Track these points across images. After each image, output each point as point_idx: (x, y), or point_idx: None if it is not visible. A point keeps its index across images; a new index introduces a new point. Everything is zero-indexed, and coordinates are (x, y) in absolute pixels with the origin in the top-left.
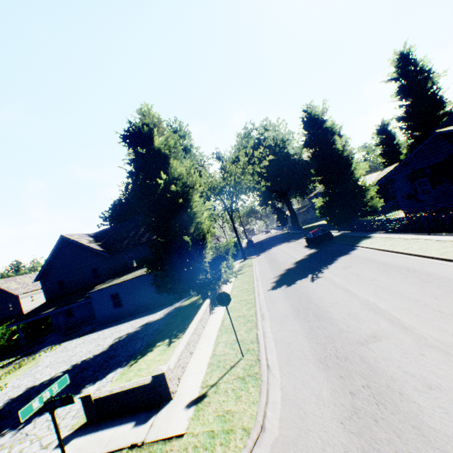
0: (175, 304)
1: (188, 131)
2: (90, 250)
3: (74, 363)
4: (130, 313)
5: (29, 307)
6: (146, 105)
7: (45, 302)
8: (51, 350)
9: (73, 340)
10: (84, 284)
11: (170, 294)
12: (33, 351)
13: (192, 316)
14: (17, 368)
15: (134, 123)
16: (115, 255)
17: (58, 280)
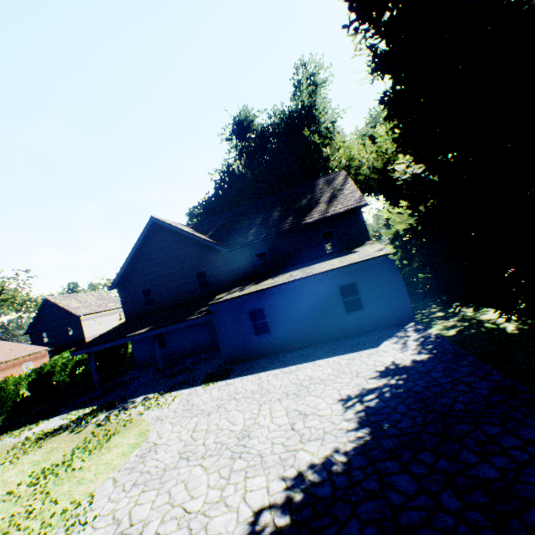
0: (406, 334)
1: (330, 75)
2: (194, 242)
3: (289, 473)
4: (285, 346)
5: (92, 333)
6: None
7: (125, 321)
8: (158, 405)
9: (193, 387)
10: (184, 297)
11: (450, 304)
12: (118, 400)
13: None
14: (102, 441)
15: None
16: (235, 252)
17: (144, 289)
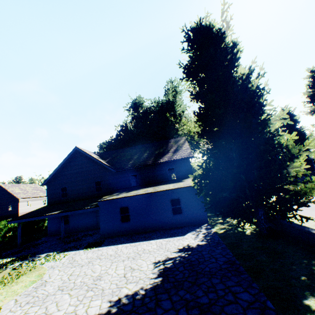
0: (200, 230)
1: (184, 88)
2: (97, 164)
3: (114, 298)
4: (137, 230)
5: (24, 210)
6: (223, 3)
7: (47, 205)
8: (54, 259)
9: (78, 250)
10: (85, 195)
11: (217, 215)
12: (30, 255)
13: (285, 252)
14: (14, 278)
15: (204, 22)
16: (120, 172)
17: (62, 187)
